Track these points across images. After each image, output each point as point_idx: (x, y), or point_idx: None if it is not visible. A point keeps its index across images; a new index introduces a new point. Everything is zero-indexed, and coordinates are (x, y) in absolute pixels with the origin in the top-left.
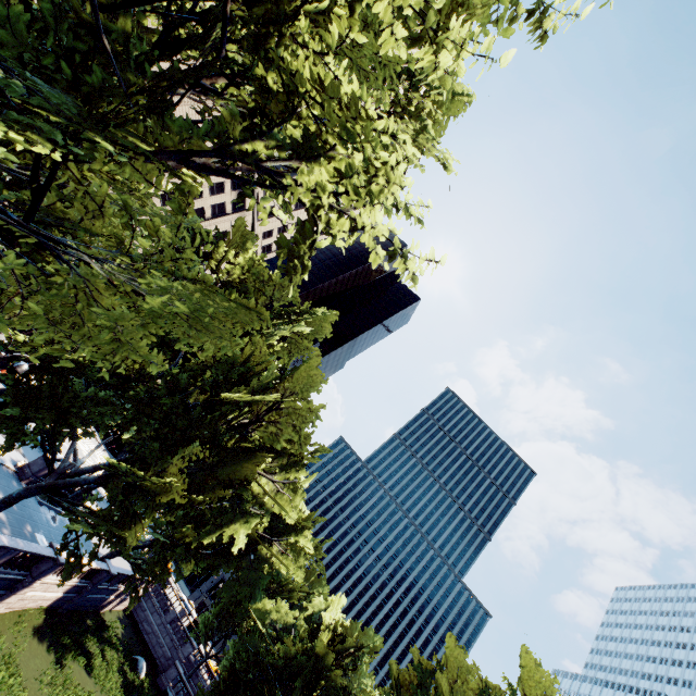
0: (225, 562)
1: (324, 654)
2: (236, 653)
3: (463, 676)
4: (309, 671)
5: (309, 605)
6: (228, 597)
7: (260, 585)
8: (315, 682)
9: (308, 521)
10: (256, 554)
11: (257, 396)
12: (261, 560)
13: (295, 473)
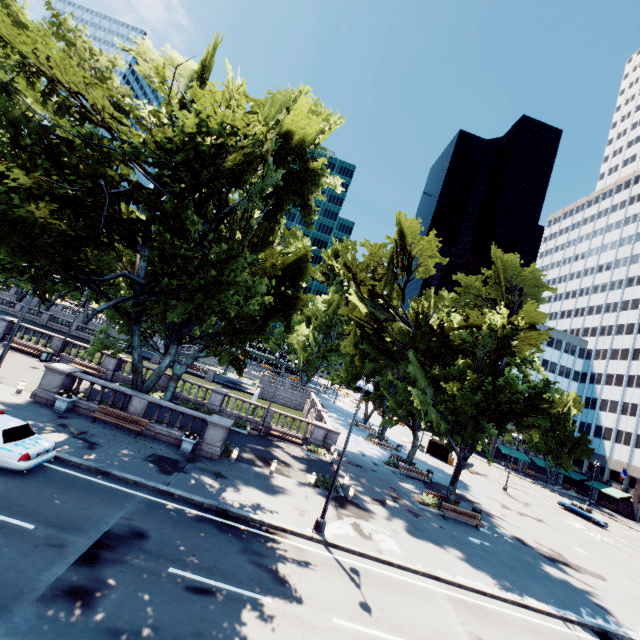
0: None
1: None
2: None
3: None
4: None
5: None
6: None
7: None
8: None
9: None
10: None
11: None
12: None
13: None
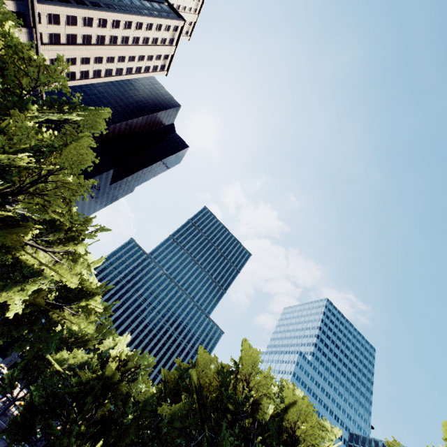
0: (15, 329)
1: (111, 376)
2: (40, 392)
3: (207, 367)
4: (99, 390)
5: (101, 347)
6: (31, 355)
7: (53, 341)
8: (105, 395)
9: (96, 289)
10: (47, 318)
11: (6, 157)
12: (54, 322)
13: (73, 246)
